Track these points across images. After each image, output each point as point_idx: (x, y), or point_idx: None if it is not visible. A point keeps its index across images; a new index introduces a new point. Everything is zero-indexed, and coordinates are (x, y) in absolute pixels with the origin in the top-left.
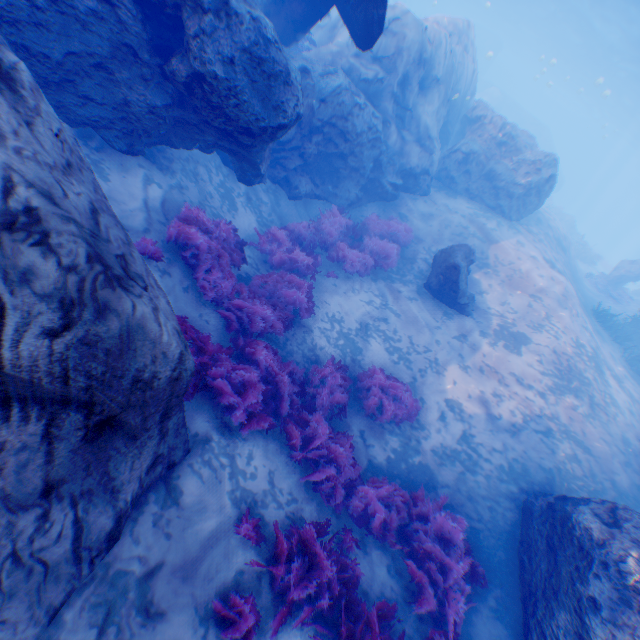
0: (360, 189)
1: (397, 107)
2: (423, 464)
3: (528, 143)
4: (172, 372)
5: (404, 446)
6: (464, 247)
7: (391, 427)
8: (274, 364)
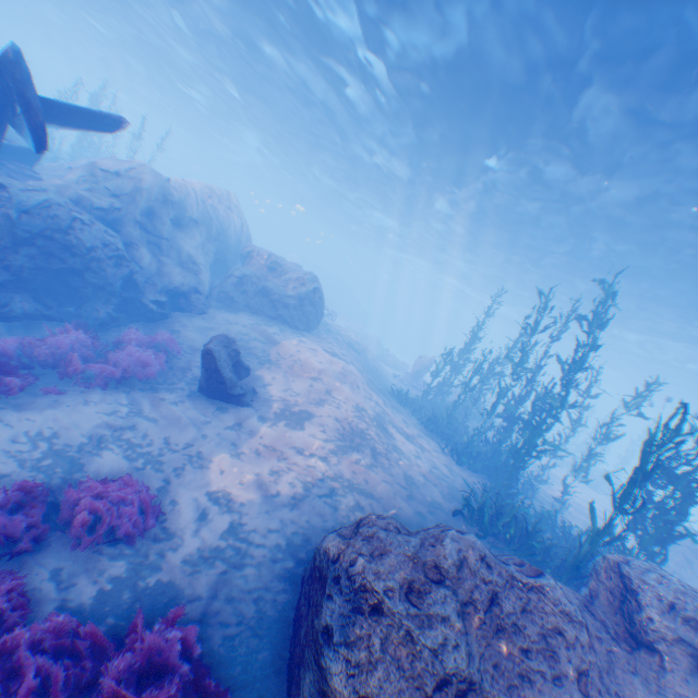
0: (116, 307)
1: (151, 235)
2: (166, 582)
3: (298, 270)
4: None
5: (138, 568)
6: (221, 336)
7: (121, 550)
8: None
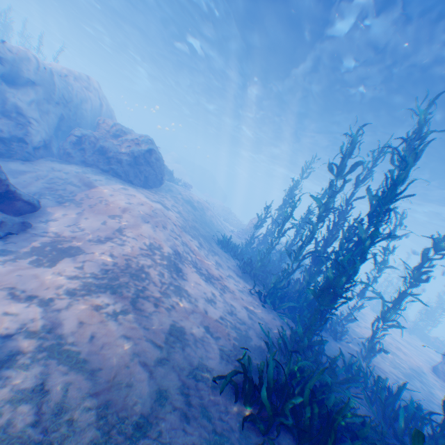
0: None
1: None
2: None
3: None
4: None
5: None
6: None
7: None
8: None
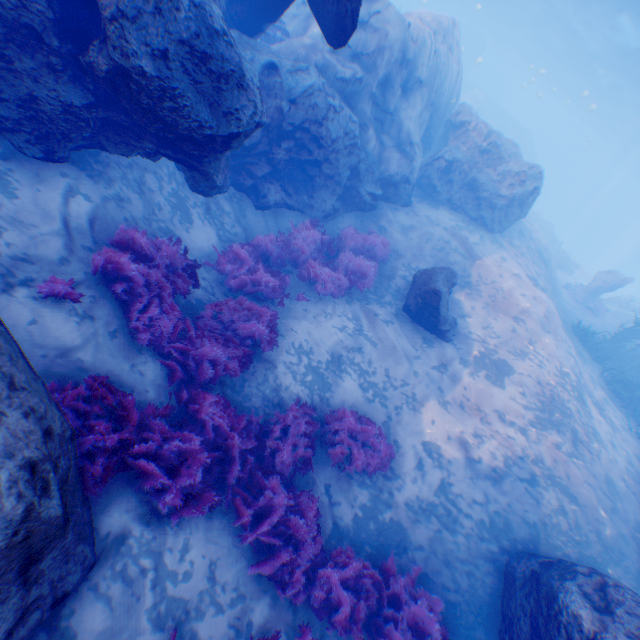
0: (336, 198)
1: (377, 110)
2: (397, 523)
3: (512, 152)
4: (11, 539)
5: (376, 502)
6: (446, 269)
7: (362, 478)
8: (223, 422)
